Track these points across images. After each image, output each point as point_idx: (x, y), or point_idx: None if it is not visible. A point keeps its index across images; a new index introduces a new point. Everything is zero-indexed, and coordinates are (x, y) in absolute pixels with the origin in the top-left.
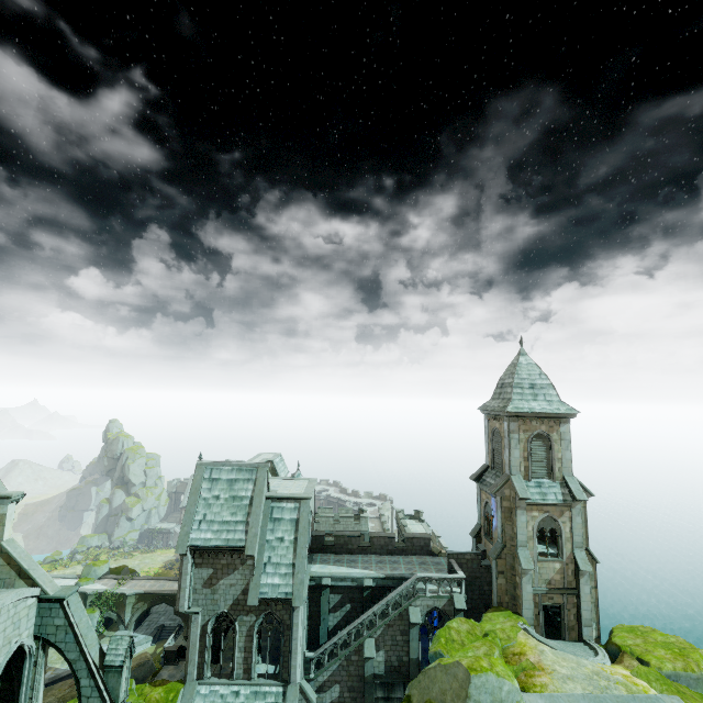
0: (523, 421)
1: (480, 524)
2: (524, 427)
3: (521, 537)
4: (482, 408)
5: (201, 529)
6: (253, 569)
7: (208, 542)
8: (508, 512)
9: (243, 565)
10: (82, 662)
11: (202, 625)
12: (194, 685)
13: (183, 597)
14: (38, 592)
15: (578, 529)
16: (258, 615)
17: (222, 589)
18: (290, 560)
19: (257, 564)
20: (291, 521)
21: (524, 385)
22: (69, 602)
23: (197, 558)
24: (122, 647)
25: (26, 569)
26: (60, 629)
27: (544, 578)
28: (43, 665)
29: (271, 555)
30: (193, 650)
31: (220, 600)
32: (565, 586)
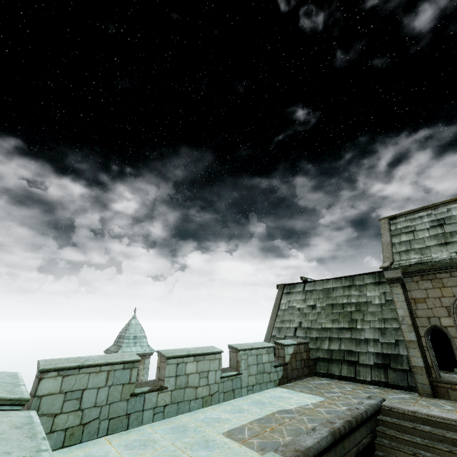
0: None
1: None
2: None
3: None
4: (106, 351)
5: None
6: None
7: None
8: None
9: None
10: None
11: None
12: None
13: None
14: None
15: None
16: None
17: None
18: None
19: None
20: None
21: (131, 337)
22: None
23: None
24: None
25: None
26: None
27: None
28: None
29: None
30: None
31: None
32: None
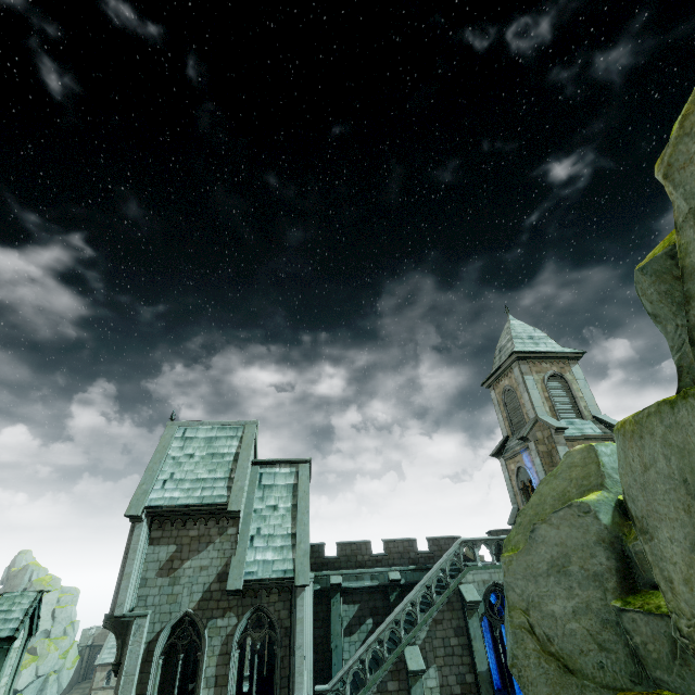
0: (532, 363)
1: (517, 505)
2: (536, 369)
3: None
4: (485, 379)
5: (166, 489)
6: (235, 540)
7: (174, 500)
8: (547, 457)
9: (221, 535)
10: None
11: (148, 642)
12: None
13: (125, 588)
14: None
15: None
16: (241, 615)
17: (187, 575)
18: (288, 531)
19: (241, 536)
20: (287, 487)
21: (522, 336)
22: None
23: (154, 530)
24: (19, 608)
25: None
26: None
27: None
28: None
29: (261, 526)
30: (127, 689)
31: (182, 594)
32: None
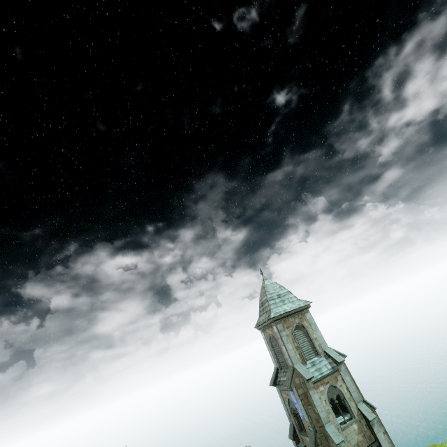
0: (284, 321)
1: (292, 423)
2: (286, 325)
3: (322, 415)
4: (257, 325)
5: None
6: None
7: None
8: (305, 398)
9: None
10: None
11: None
12: None
13: None
14: None
15: (351, 387)
16: None
17: None
18: None
19: None
20: None
21: (274, 297)
22: None
23: None
24: None
25: None
26: None
27: (353, 444)
28: None
29: None
30: None
31: None
32: (368, 442)
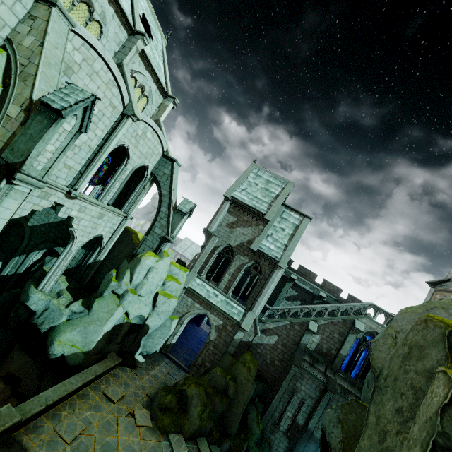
0: None
1: None
2: None
3: None
4: None
5: (241, 193)
6: (261, 232)
7: (243, 200)
8: None
9: (256, 226)
10: (167, 199)
11: (215, 246)
12: (195, 275)
13: (214, 223)
14: (165, 150)
15: None
16: (250, 260)
17: (236, 233)
18: (284, 242)
19: (263, 232)
20: (293, 224)
21: None
22: (175, 166)
23: (231, 208)
24: (189, 206)
25: (164, 137)
26: (165, 176)
27: None
28: (146, 190)
29: (273, 233)
30: (204, 256)
31: (232, 238)
32: None
